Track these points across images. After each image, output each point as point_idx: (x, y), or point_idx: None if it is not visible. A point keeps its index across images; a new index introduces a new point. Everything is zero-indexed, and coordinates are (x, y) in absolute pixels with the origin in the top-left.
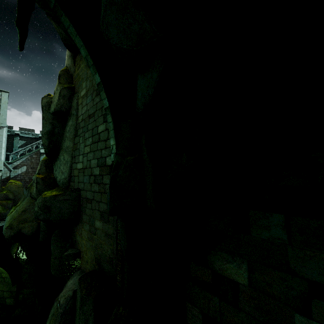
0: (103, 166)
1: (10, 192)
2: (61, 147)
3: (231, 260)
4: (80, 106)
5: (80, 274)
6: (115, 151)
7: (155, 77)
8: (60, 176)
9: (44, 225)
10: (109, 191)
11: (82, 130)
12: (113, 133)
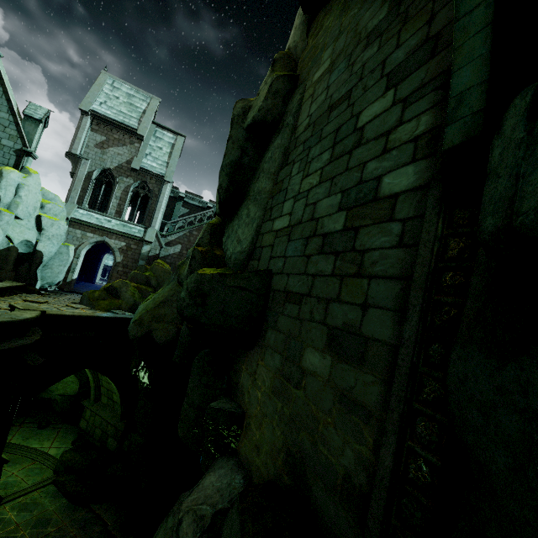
0: (362, 203)
1: (154, 276)
2: (246, 193)
3: None
4: (307, 102)
5: (234, 468)
6: (477, 103)
7: None
8: (233, 248)
9: (187, 333)
10: None
11: (302, 147)
12: (479, 44)
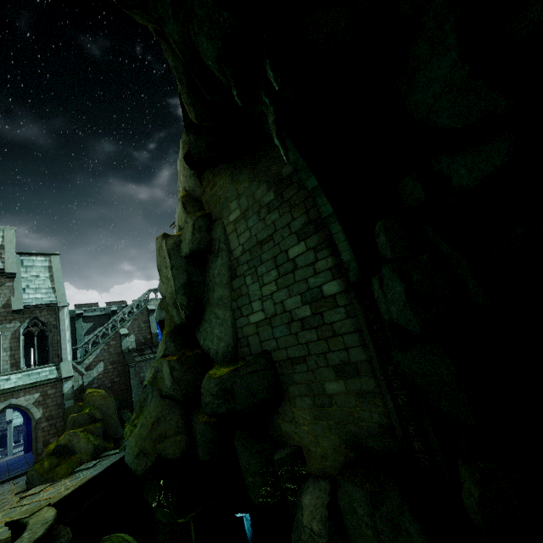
0: (317, 300)
1: (95, 409)
2: (205, 302)
3: None
4: (233, 235)
5: (315, 481)
6: (356, 266)
7: (504, 146)
8: (216, 346)
9: (210, 430)
10: (404, 307)
11: (247, 266)
12: (346, 245)
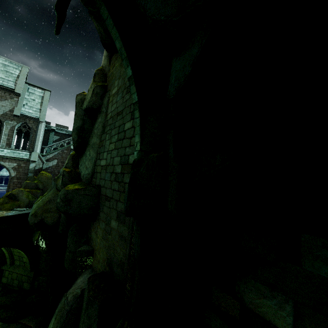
0: (125, 164)
1: (40, 182)
2: (88, 143)
3: (269, 296)
4: (110, 104)
5: (90, 272)
6: (139, 148)
7: (195, 52)
8: (84, 172)
9: (64, 217)
10: (127, 189)
11: (109, 127)
12: (138, 130)
